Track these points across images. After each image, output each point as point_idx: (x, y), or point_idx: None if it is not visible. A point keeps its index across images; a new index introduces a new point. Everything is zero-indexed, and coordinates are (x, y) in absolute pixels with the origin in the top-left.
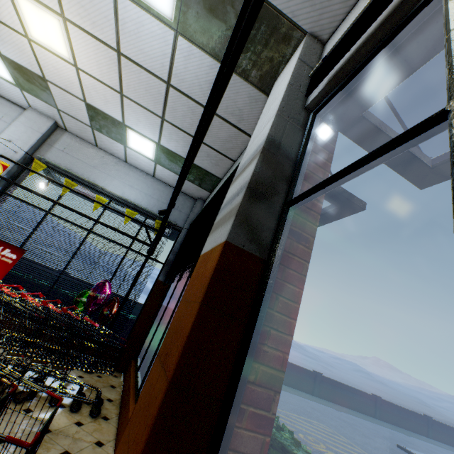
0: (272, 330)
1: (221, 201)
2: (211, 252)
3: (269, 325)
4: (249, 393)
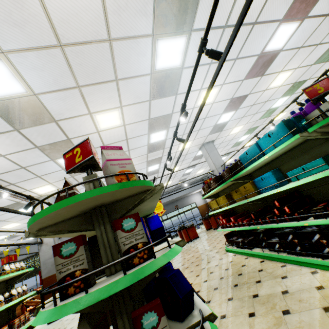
0: None
1: (36, 260)
2: None
3: None
4: None
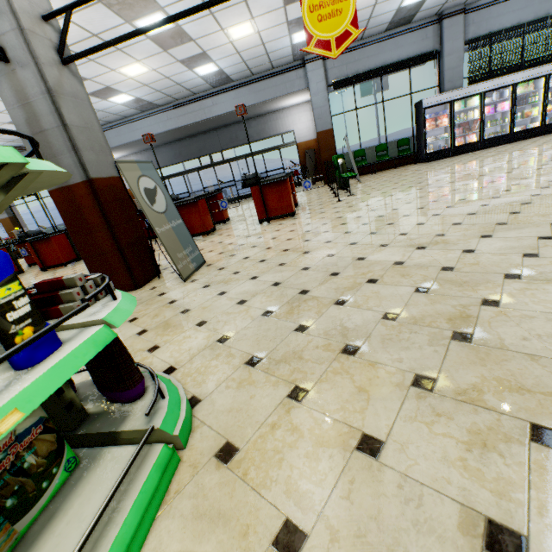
0: (22, 223)
1: None
2: (5, 219)
3: (22, 222)
4: (25, 229)
